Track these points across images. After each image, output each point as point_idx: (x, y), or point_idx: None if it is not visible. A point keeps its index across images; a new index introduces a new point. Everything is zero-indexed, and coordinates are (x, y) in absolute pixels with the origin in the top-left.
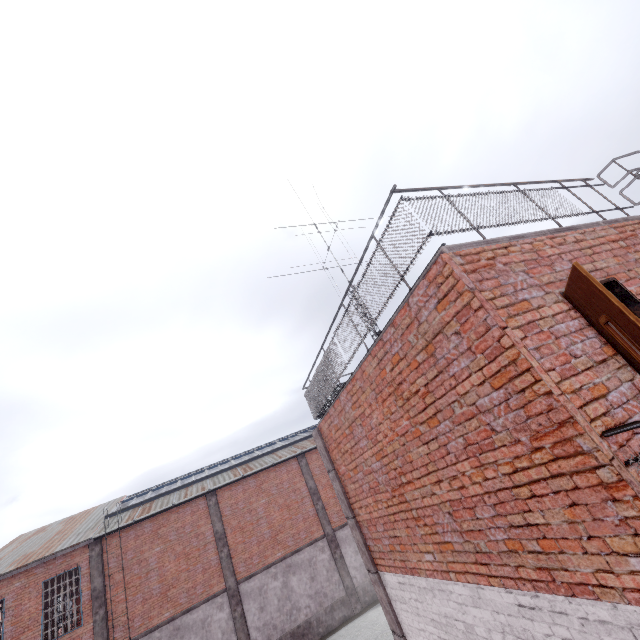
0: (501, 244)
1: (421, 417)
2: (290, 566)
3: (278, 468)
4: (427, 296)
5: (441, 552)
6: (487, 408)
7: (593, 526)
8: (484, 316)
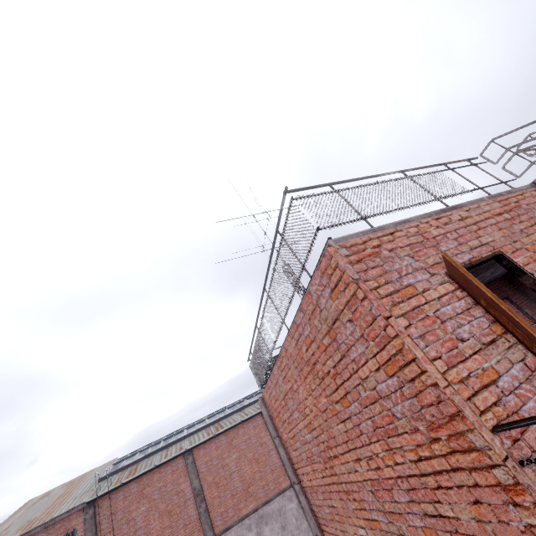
0: (387, 231)
1: (335, 396)
2: (262, 517)
3: (245, 425)
4: (322, 285)
5: (371, 529)
6: (386, 394)
7: (500, 528)
8: (369, 306)
